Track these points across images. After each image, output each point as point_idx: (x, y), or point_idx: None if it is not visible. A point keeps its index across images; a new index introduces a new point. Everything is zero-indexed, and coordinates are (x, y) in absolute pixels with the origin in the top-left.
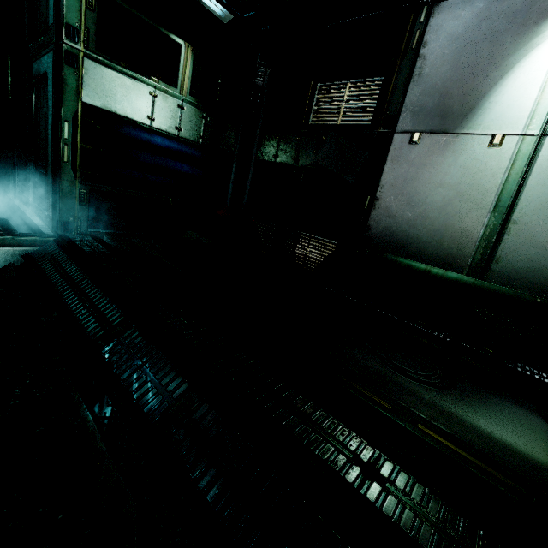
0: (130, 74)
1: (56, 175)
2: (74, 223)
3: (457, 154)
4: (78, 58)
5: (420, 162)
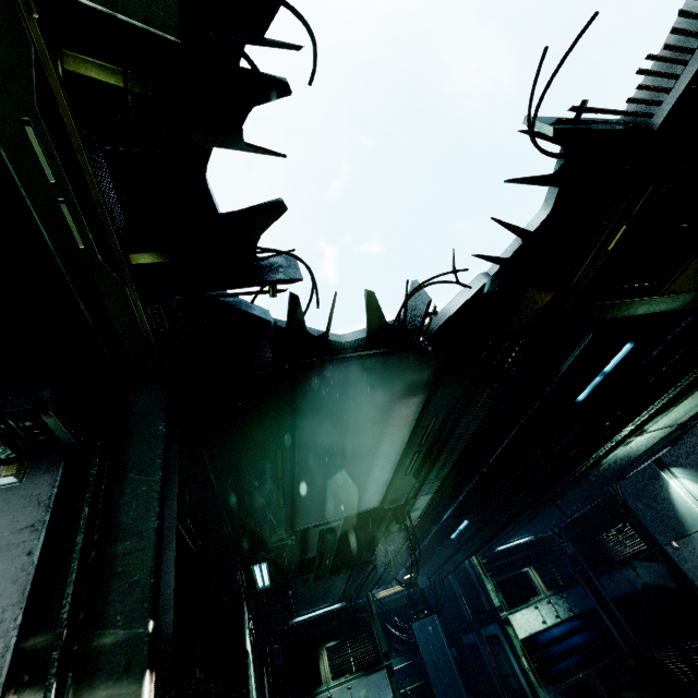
0: (523, 606)
1: (534, 696)
2: None
3: None
4: (507, 618)
5: (692, 557)
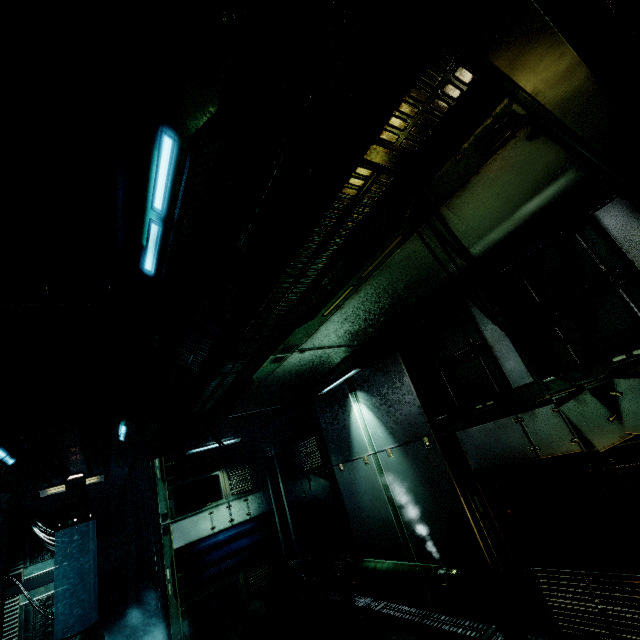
0: (195, 513)
1: (167, 607)
2: (182, 638)
3: (358, 471)
4: (169, 527)
5: (350, 481)
